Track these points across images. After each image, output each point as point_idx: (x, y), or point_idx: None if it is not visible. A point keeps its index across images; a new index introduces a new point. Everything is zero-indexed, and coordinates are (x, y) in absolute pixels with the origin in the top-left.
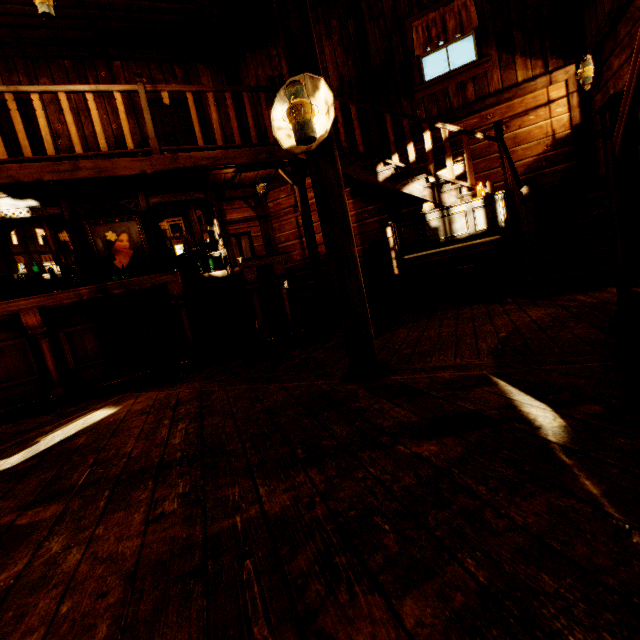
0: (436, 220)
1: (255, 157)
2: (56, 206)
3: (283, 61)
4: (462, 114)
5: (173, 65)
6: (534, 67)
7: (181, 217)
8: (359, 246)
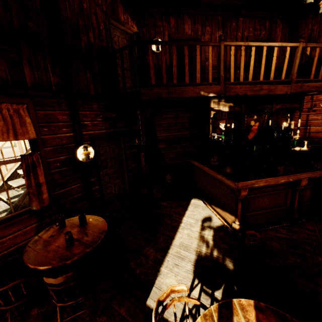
0: None
1: None
2: (239, 106)
3: None
4: None
5: (266, 20)
6: None
7: (279, 115)
8: None
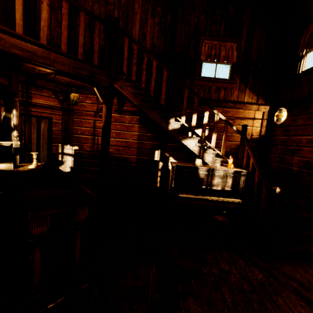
0: (204, 174)
1: (77, 70)
2: None
3: (116, 10)
4: (215, 104)
5: None
6: (253, 98)
7: None
8: (135, 155)
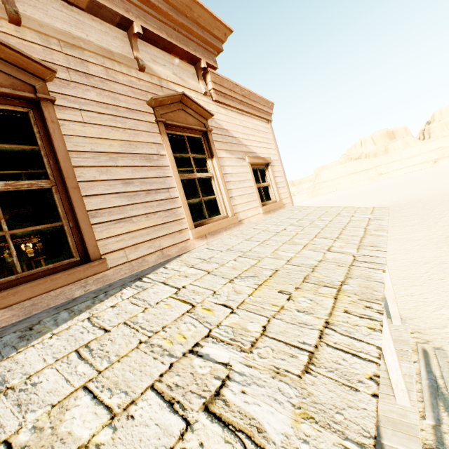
0: None
1: None
2: None
3: None
4: None
5: None
6: None
7: None
8: None
